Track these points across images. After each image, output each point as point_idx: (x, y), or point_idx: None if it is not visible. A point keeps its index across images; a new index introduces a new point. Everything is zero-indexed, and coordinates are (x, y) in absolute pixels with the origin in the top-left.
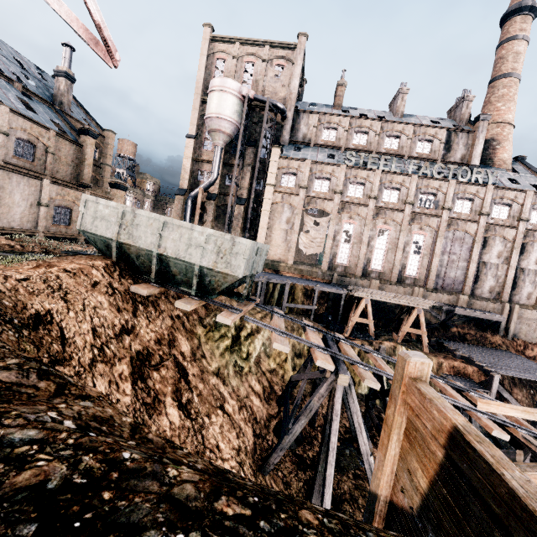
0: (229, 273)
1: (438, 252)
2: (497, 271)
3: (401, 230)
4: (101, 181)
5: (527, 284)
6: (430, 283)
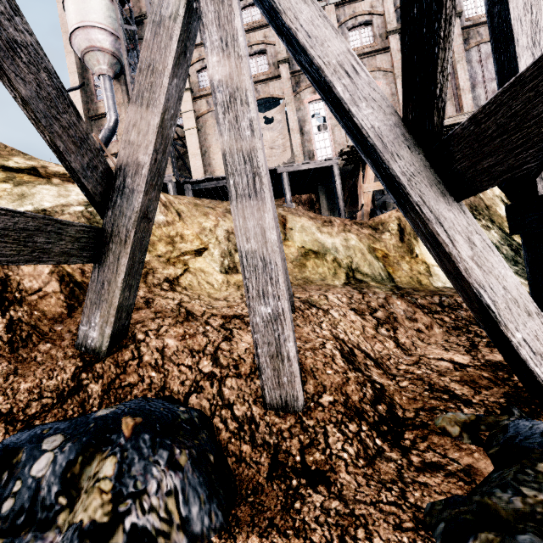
0: None
1: (466, 87)
2: None
3: (396, 76)
4: None
5: None
6: None
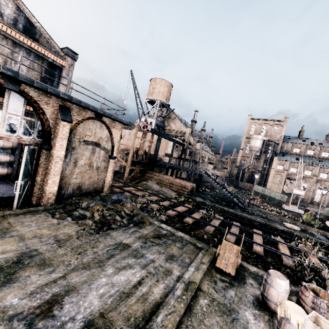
0: (283, 201)
1: None
2: None
3: (328, 188)
4: None
5: None
6: None
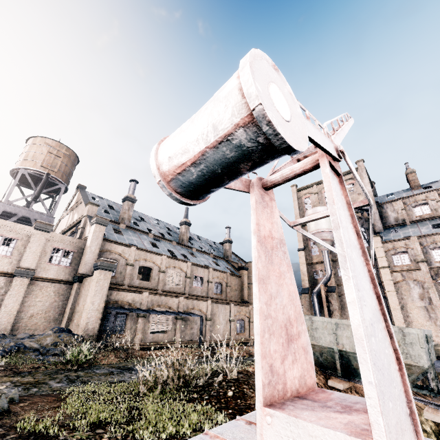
0: (411, 363)
1: None
2: None
3: None
4: (250, 295)
5: None
6: None
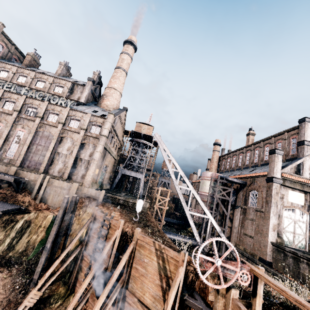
0: None
1: (28, 143)
2: (66, 159)
3: (7, 126)
4: None
5: (82, 168)
6: (17, 162)
